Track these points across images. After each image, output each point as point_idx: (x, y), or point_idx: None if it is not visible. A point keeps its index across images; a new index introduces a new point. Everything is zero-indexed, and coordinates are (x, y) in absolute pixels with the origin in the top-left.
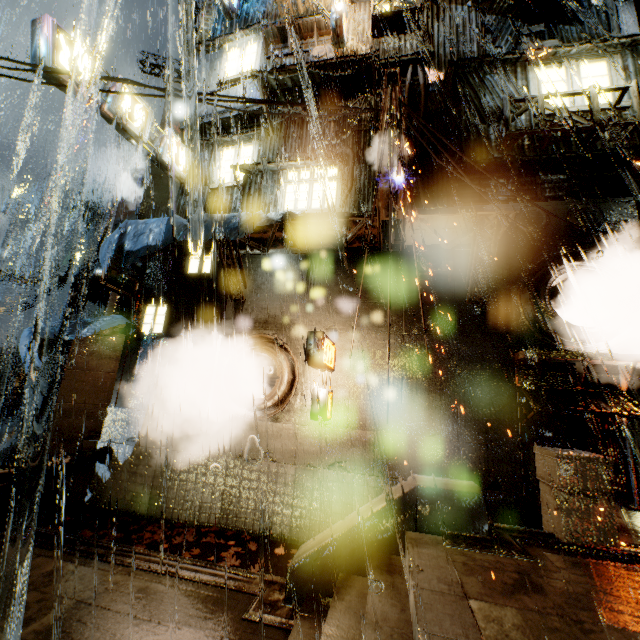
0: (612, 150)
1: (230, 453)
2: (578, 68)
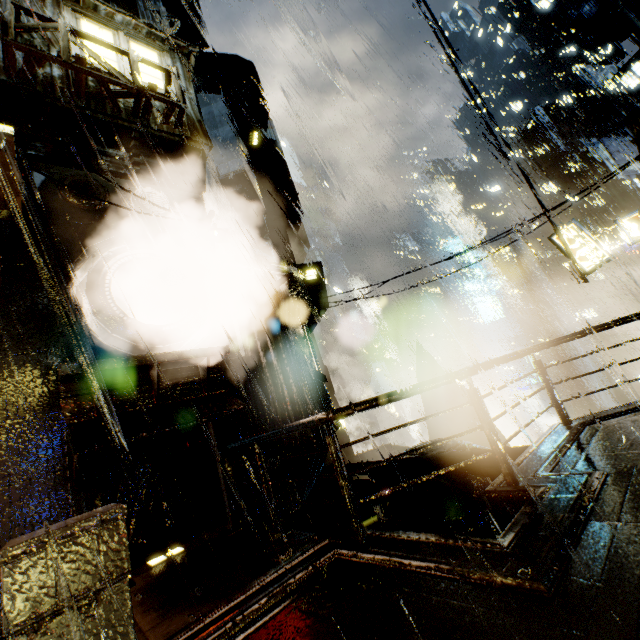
0: (168, 134)
1: None
2: (129, 43)
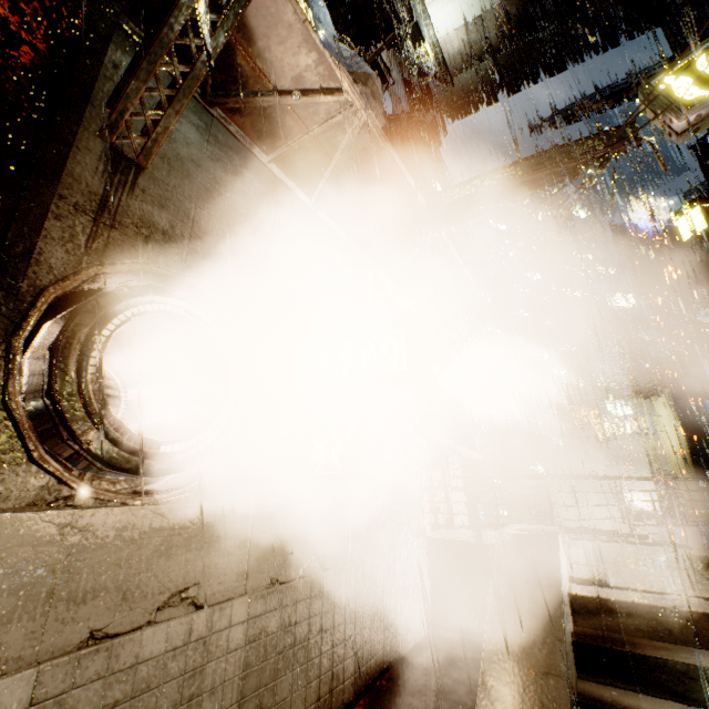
0: None
1: (46, 645)
2: None
